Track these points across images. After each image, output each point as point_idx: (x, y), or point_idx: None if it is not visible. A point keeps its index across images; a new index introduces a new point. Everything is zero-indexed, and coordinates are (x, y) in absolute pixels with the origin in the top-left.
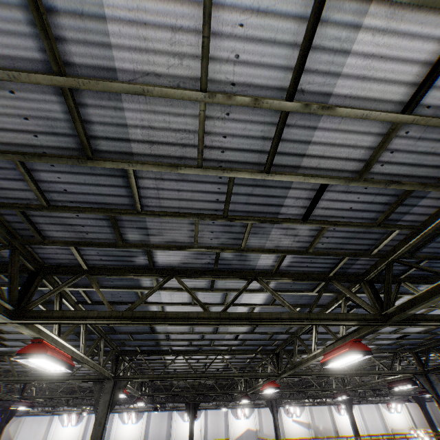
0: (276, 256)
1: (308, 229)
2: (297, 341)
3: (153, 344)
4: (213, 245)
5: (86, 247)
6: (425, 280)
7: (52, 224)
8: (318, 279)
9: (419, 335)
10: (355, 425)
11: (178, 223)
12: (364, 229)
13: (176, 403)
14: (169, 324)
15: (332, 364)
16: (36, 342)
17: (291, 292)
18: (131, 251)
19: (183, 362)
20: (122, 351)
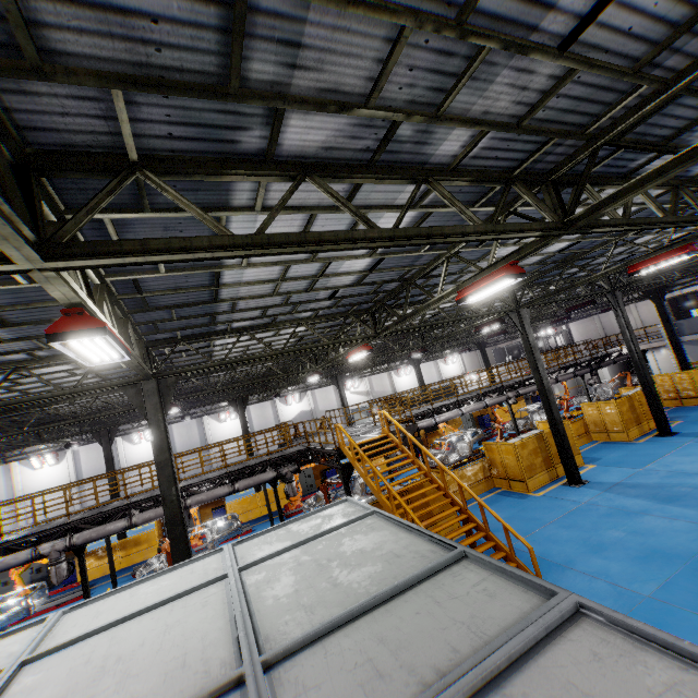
0: (472, 134)
1: (547, 76)
2: (411, 289)
3: (205, 324)
4: (395, 105)
5: (154, 92)
6: (603, 180)
7: (70, 4)
8: (501, 180)
9: (529, 269)
10: (422, 379)
11: (365, 37)
12: (610, 81)
13: (204, 409)
14: (325, 251)
15: (471, 299)
16: (72, 313)
17: (449, 208)
18: (242, 113)
19: (238, 347)
20: (149, 343)
